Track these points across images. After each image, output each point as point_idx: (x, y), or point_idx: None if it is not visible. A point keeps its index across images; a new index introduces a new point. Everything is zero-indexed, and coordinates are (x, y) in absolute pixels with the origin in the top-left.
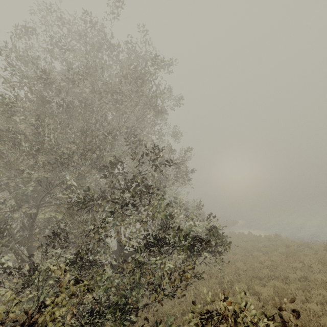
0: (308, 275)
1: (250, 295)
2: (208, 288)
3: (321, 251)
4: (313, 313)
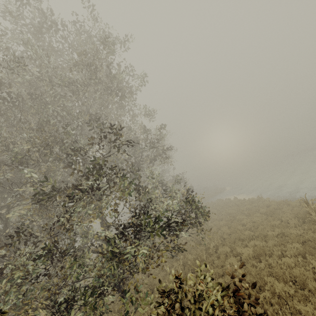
0: (285, 231)
1: (233, 256)
2: (196, 256)
3: (297, 206)
4: (287, 266)
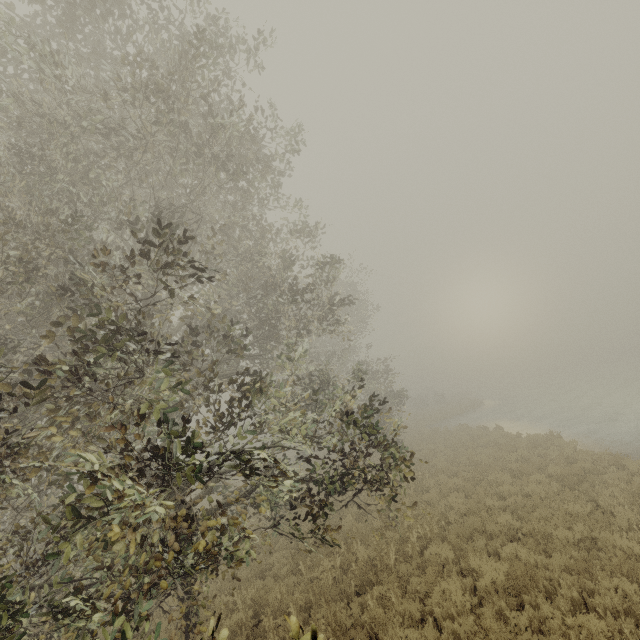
0: (600, 535)
1: (460, 573)
2: (375, 552)
3: None
4: (589, 638)
